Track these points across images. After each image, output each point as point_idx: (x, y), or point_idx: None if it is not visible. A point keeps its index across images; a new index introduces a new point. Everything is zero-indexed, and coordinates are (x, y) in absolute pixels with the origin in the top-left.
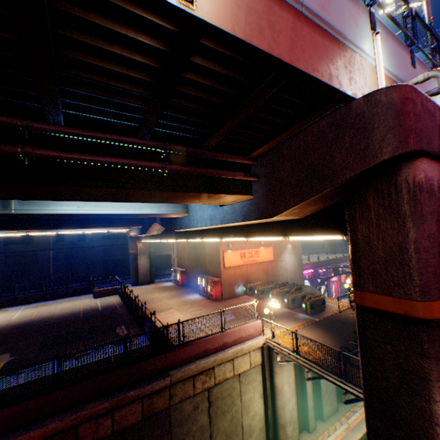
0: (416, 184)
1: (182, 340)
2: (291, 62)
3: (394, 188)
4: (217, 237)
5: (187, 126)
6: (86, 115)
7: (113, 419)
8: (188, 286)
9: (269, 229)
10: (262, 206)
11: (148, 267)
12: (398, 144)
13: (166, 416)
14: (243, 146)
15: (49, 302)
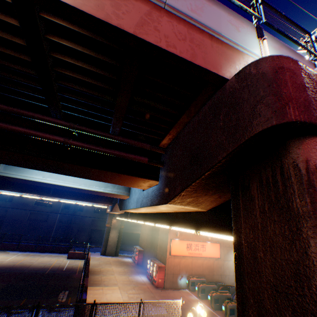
0: (313, 170)
1: None
2: (136, 33)
3: (280, 174)
4: (149, 221)
5: (93, 111)
6: (13, 96)
7: None
8: (141, 265)
9: (181, 219)
10: (162, 191)
11: (116, 241)
12: (272, 113)
13: None
14: (153, 136)
15: (37, 253)
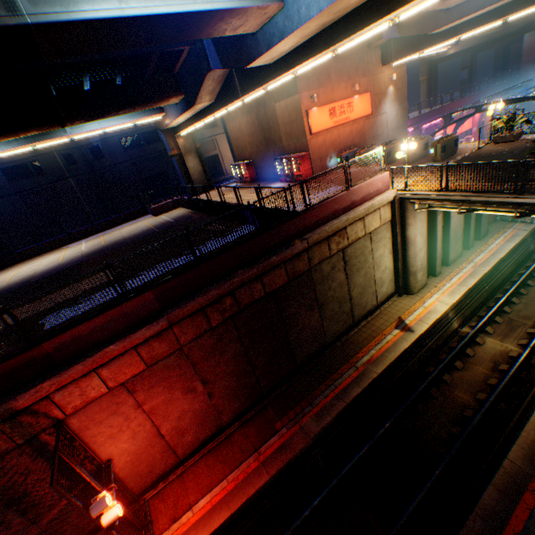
0: None
1: (308, 204)
2: None
3: None
4: (333, 45)
5: None
6: None
7: (263, 285)
8: (259, 181)
9: None
10: None
11: (202, 171)
12: None
13: (308, 278)
14: None
15: (108, 232)
